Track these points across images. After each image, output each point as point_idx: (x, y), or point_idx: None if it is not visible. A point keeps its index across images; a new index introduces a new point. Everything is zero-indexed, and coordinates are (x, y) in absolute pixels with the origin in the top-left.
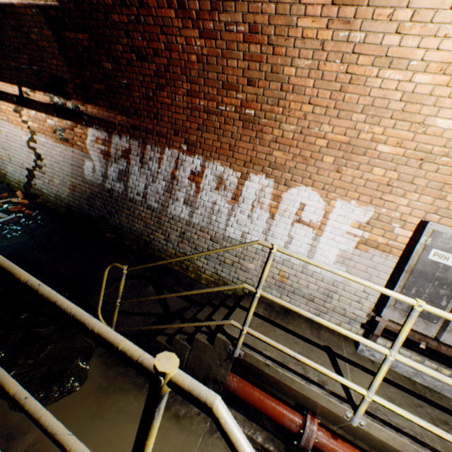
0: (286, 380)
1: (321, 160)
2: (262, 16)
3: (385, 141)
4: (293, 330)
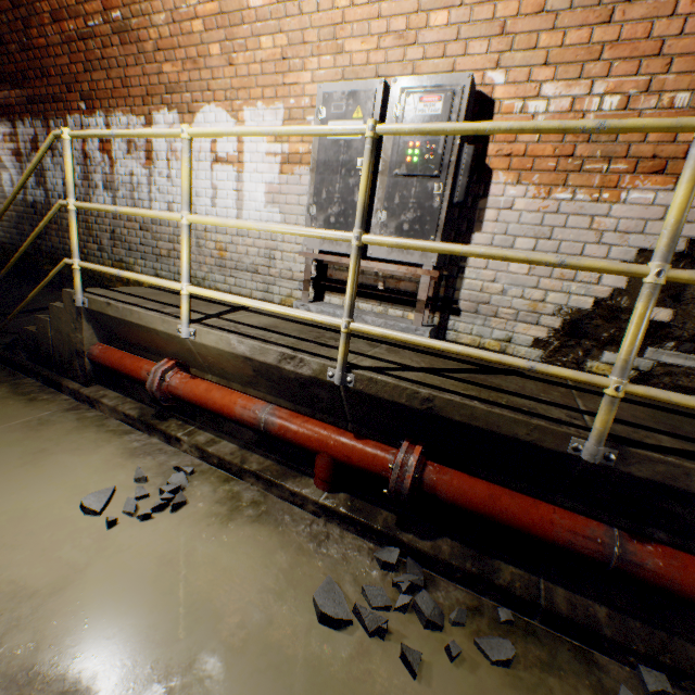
0: (127, 315)
1: (210, 56)
2: None
3: None
4: (208, 299)
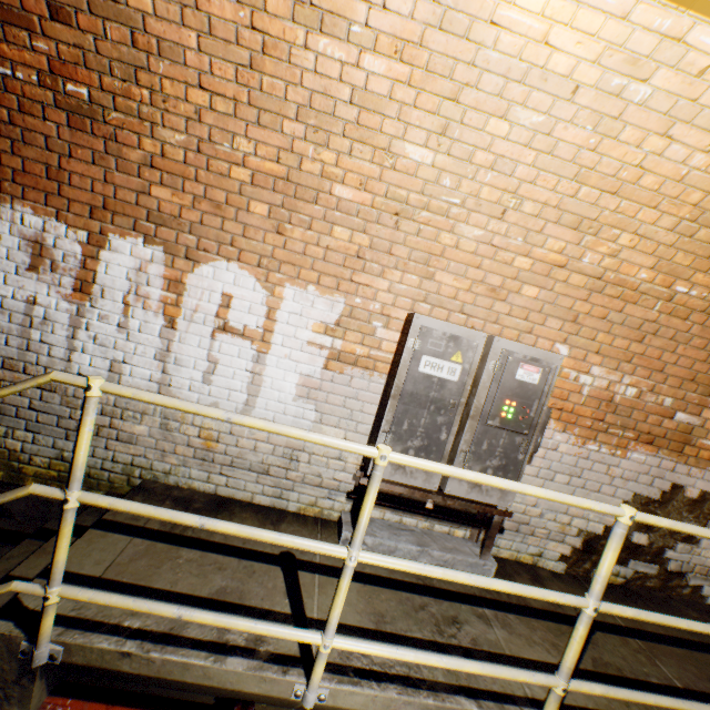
0: (173, 671)
1: (248, 210)
2: None
3: (343, 179)
4: (223, 541)
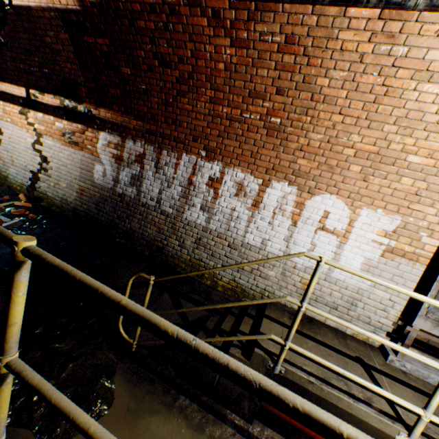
0: (332, 398)
1: (348, 169)
2: (301, 28)
3: (415, 152)
4: (322, 340)
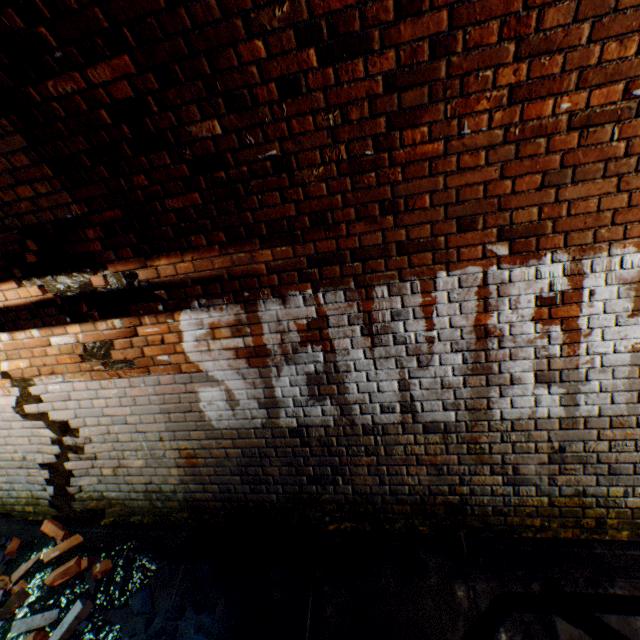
0: None
1: None
2: None
3: None
4: None
